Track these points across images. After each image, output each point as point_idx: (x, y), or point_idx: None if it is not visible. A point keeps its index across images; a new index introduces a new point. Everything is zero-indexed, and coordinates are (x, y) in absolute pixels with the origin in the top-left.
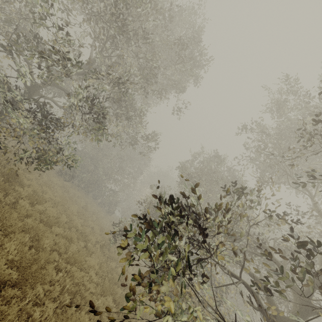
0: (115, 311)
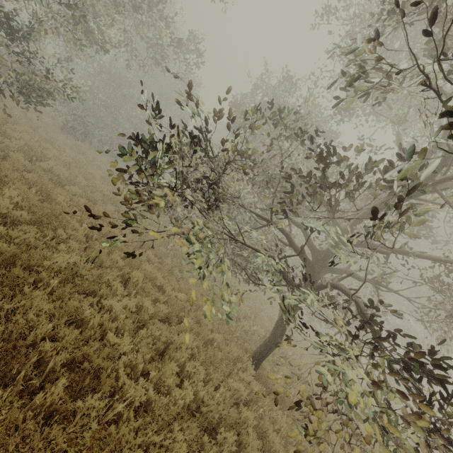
0: (156, 261)
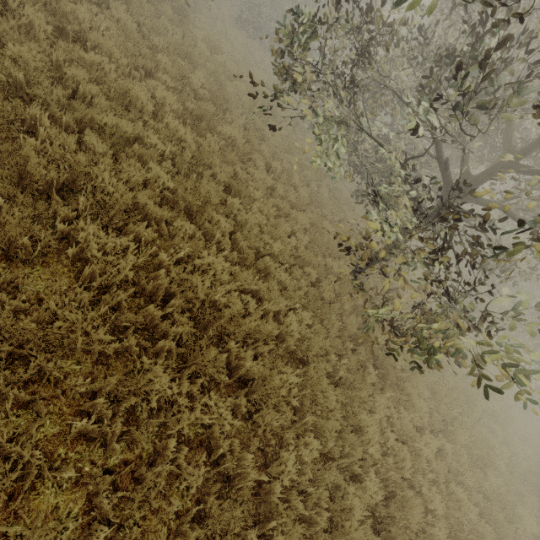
0: (297, 169)
